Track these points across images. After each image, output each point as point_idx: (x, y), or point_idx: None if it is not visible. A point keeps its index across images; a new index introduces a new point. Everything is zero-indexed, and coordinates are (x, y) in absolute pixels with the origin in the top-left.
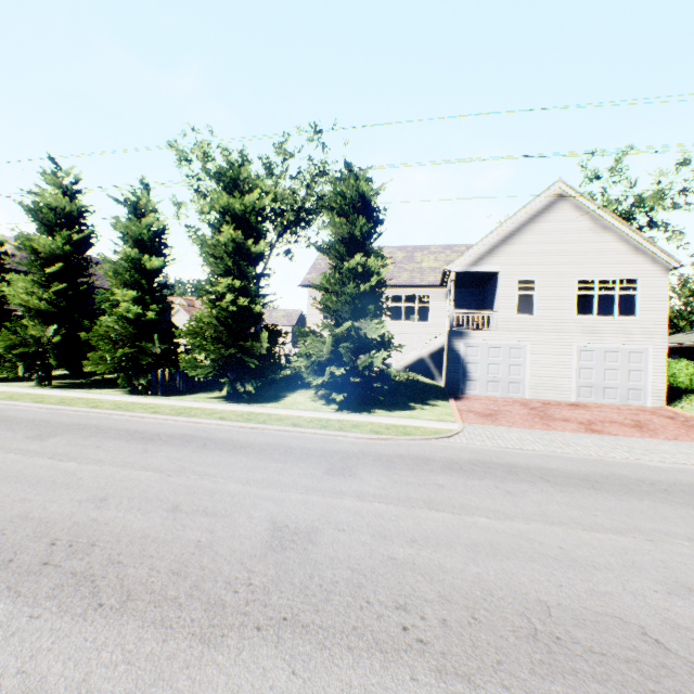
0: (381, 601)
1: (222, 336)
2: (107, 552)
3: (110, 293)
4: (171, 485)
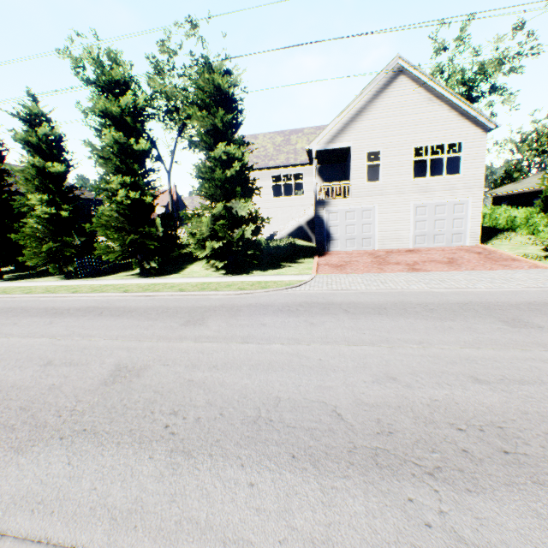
0: (162, 410)
1: (125, 226)
2: None
3: (26, 199)
4: (56, 346)
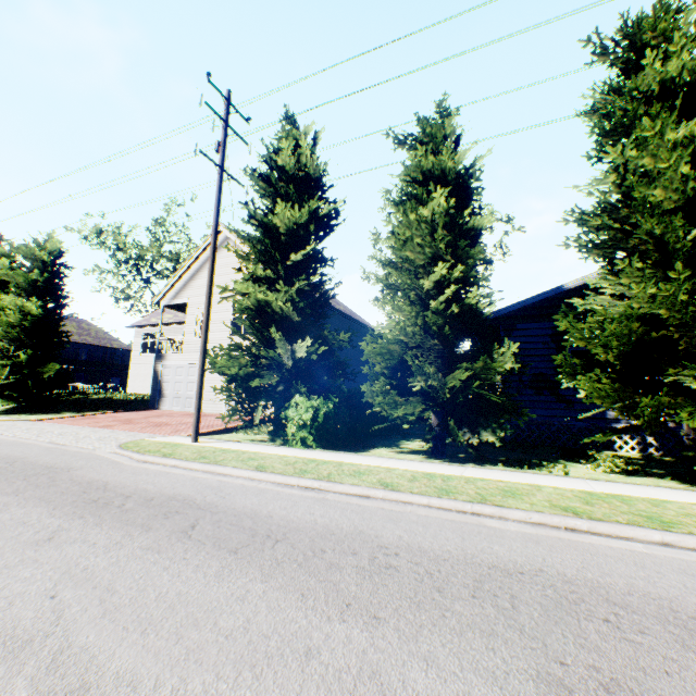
0: None
1: None
2: None
3: None
4: None
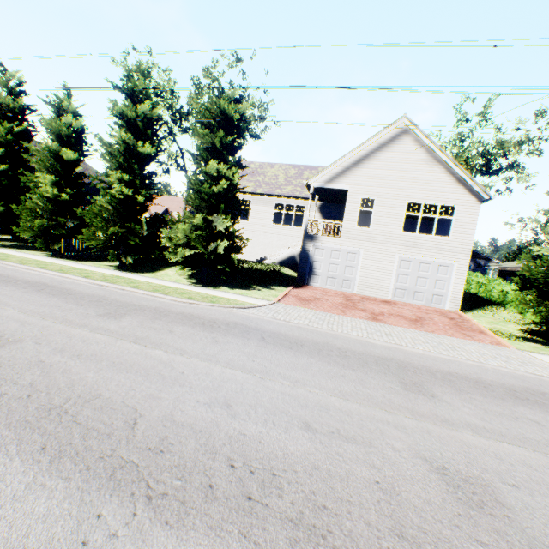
0: None
1: (115, 218)
2: None
3: (35, 176)
4: None
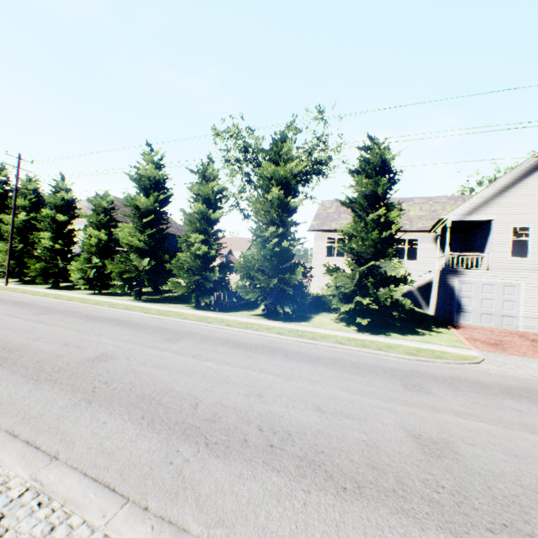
0: None
1: (266, 269)
2: (305, 441)
3: (185, 236)
4: (296, 388)
